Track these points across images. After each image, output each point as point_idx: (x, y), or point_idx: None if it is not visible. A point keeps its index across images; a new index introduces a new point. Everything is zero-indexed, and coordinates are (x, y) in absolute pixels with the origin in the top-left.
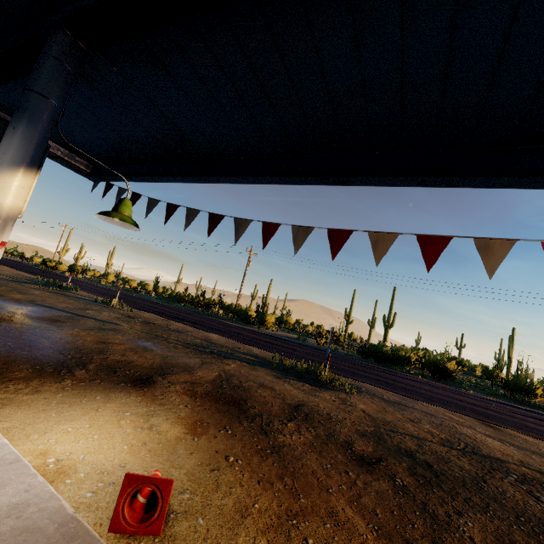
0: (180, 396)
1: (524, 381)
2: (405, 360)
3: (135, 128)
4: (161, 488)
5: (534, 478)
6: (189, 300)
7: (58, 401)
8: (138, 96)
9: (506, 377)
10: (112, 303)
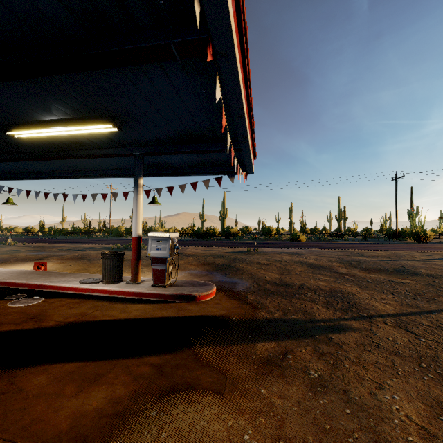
0: (55, 260)
1: (267, 229)
2: (212, 234)
3: (2, 167)
4: (44, 263)
5: (192, 254)
6: (72, 231)
7: (5, 266)
8: (2, 163)
9: (290, 232)
10: (8, 243)
